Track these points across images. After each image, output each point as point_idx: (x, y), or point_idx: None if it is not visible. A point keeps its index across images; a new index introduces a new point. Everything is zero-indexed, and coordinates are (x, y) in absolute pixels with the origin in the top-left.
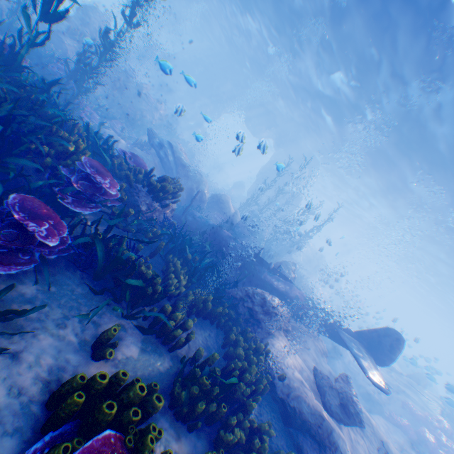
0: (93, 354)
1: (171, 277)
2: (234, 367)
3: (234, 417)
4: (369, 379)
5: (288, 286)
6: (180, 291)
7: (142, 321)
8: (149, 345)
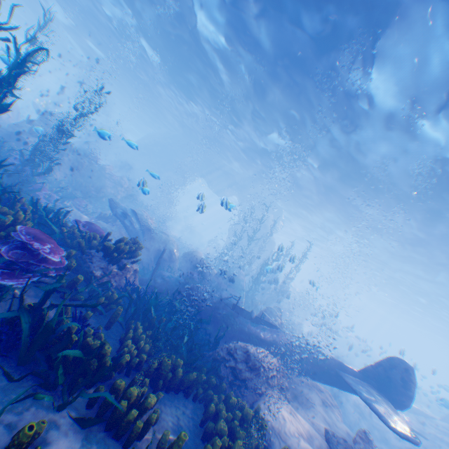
0: None
1: (129, 344)
2: None
3: None
4: (391, 428)
5: (275, 333)
6: (142, 360)
7: (86, 411)
8: (93, 445)
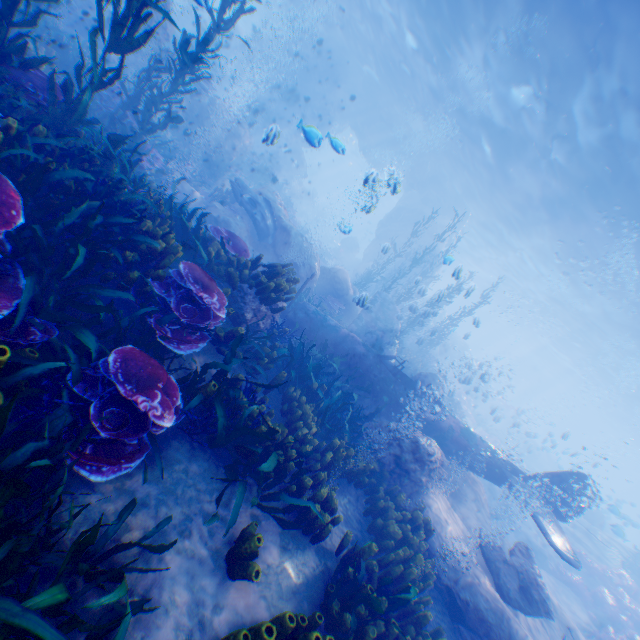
0: (231, 571)
1: (298, 424)
2: (395, 559)
3: (406, 636)
4: (554, 548)
5: (439, 414)
6: (311, 444)
7: (273, 501)
8: (287, 538)
